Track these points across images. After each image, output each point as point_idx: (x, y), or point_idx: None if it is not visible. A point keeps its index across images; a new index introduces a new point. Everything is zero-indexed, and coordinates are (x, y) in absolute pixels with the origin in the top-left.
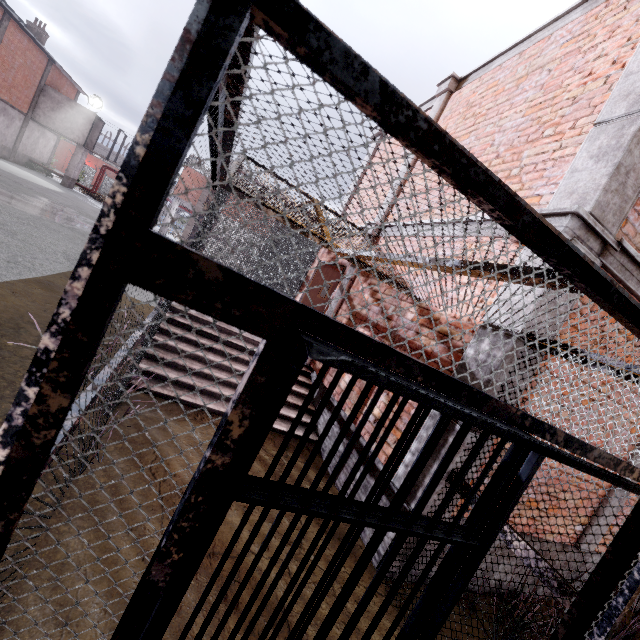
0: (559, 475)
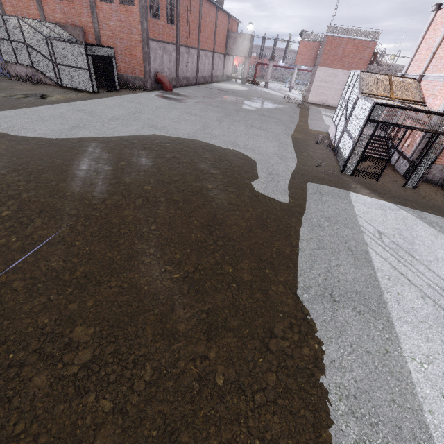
0: None
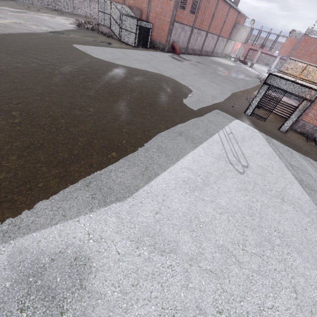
0: None
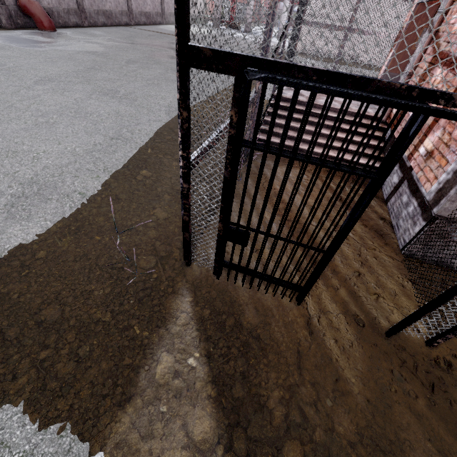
0: None
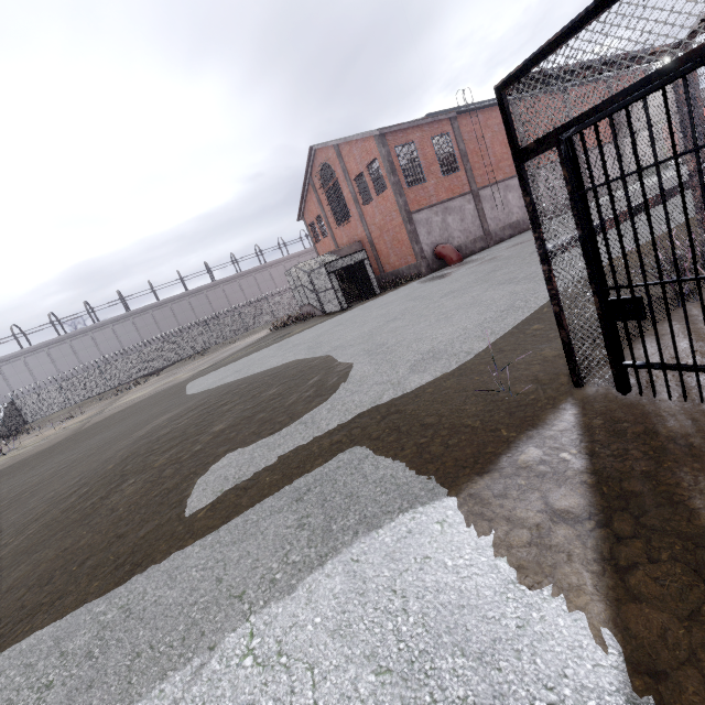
0: None
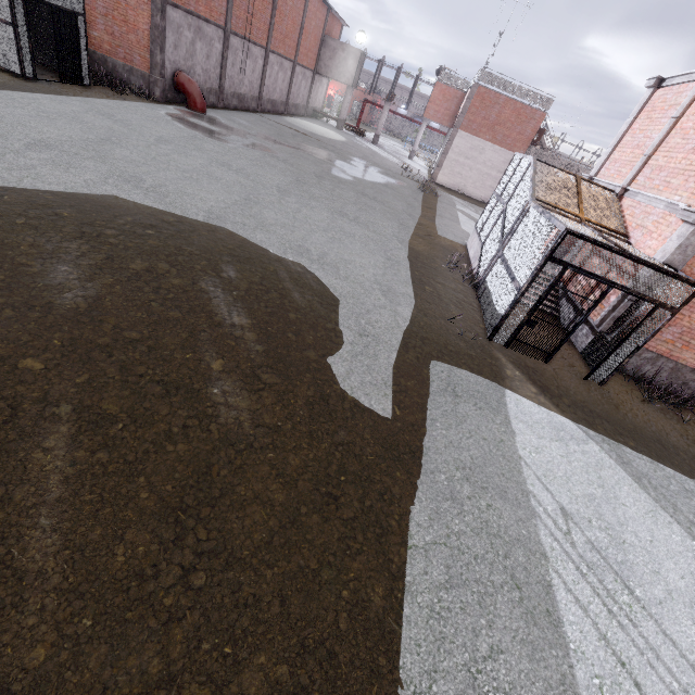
0: (690, 331)
